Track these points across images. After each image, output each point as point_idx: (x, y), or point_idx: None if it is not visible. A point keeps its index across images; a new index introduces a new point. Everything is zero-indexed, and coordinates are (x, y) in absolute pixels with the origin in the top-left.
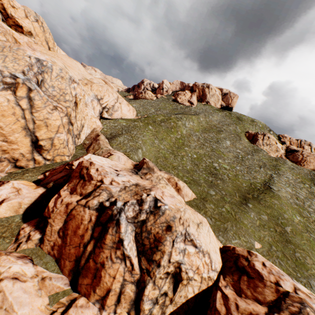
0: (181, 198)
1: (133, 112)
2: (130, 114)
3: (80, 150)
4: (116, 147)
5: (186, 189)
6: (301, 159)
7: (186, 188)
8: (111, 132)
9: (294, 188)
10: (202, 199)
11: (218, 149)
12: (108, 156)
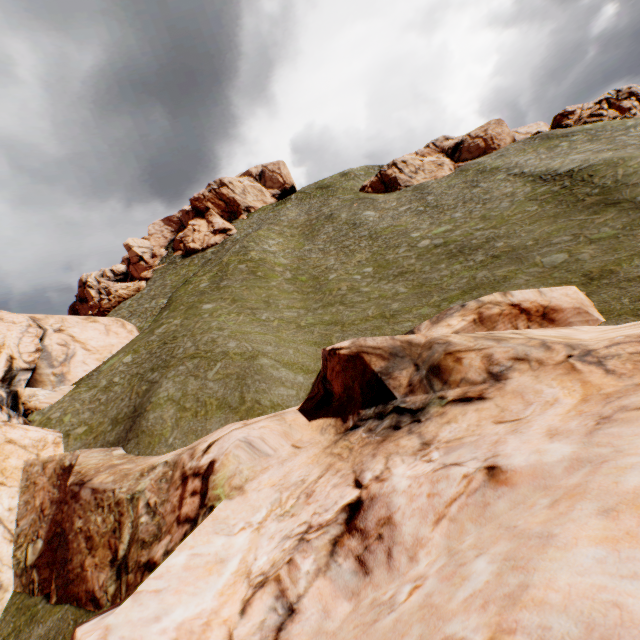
0: (590, 328)
1: (125, 328)
2: (121, 336)
3: (29, 626)
4: (185, 433)
5: (557, 291)
6: (484, 141)
7: (549, 289)
8: (111, 413)
9: (569, 154)
10: (592, 280)
11: (377, 229)
12: (200, 494)
